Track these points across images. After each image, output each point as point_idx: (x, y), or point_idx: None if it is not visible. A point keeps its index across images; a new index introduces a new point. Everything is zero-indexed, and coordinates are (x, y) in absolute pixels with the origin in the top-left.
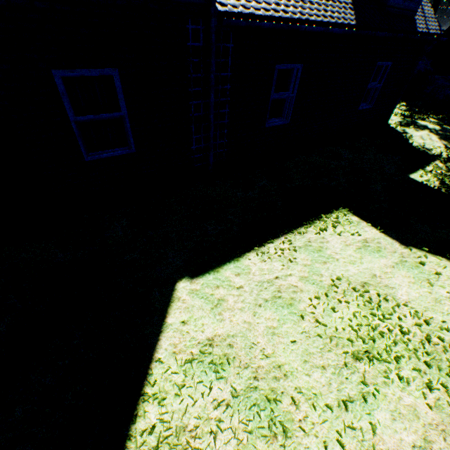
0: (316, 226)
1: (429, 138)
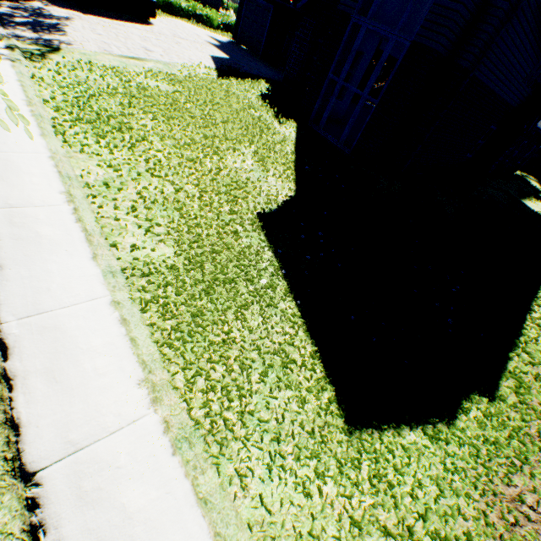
0: (532, 199)
1: (536, 184)
